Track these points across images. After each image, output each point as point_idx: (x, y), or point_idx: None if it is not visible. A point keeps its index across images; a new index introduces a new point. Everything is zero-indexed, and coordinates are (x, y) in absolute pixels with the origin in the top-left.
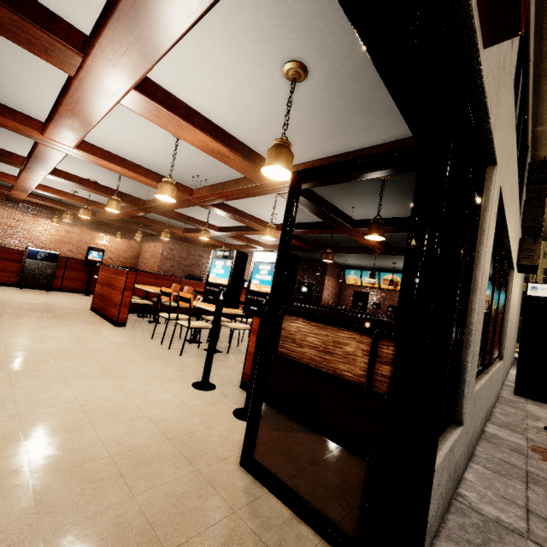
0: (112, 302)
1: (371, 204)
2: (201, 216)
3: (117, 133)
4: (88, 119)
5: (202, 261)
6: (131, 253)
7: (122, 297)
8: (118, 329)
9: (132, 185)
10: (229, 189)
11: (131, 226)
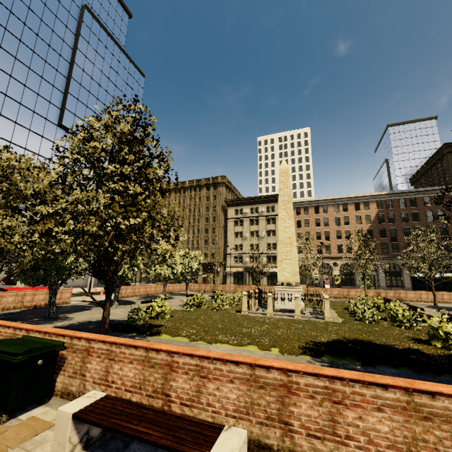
0: None
1: None
2: None
3: None
4: None
5: None
6: None
7: None
8: None
9: None
10: None
11: None
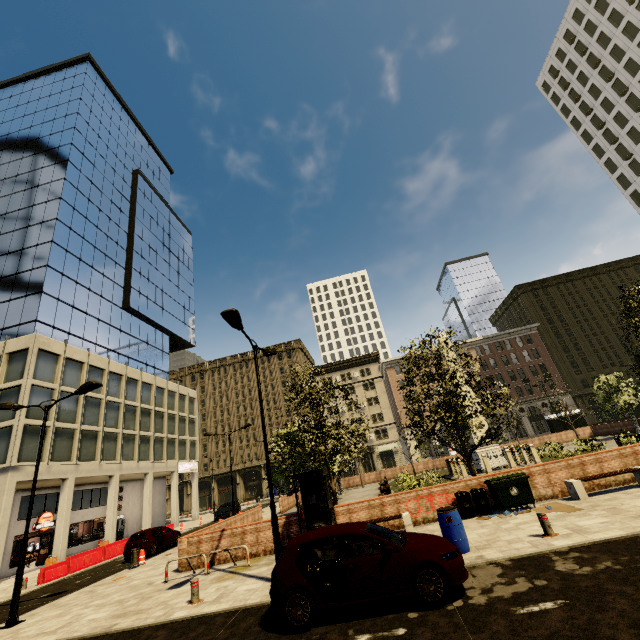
0: None
1: None
2: None
3: None
4: None
5: None
6: None
7: None
8: None
9: None
10: None
11: None
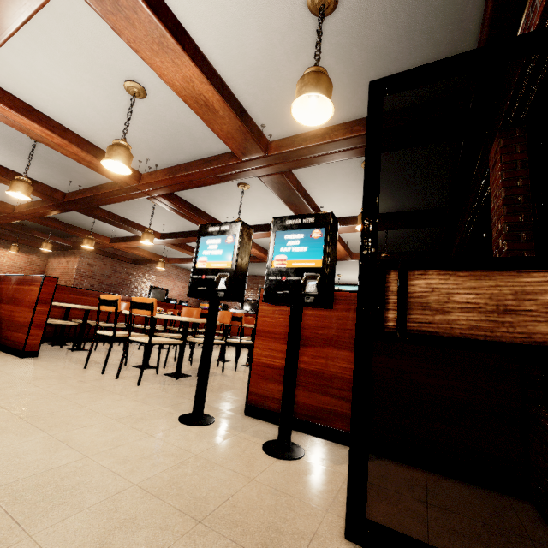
0: (14, 324)
1: (342, 203)
2: (136, 222)
3: (37, 80)
4: (2, 16)
5: (130, 280)
6: (31, 271)
7: (33, 314)
8: (26, 360)
9: (45, 172)
10: (197, 169)
11: (34, 234)
